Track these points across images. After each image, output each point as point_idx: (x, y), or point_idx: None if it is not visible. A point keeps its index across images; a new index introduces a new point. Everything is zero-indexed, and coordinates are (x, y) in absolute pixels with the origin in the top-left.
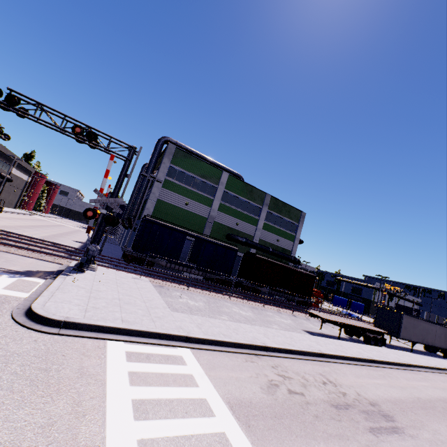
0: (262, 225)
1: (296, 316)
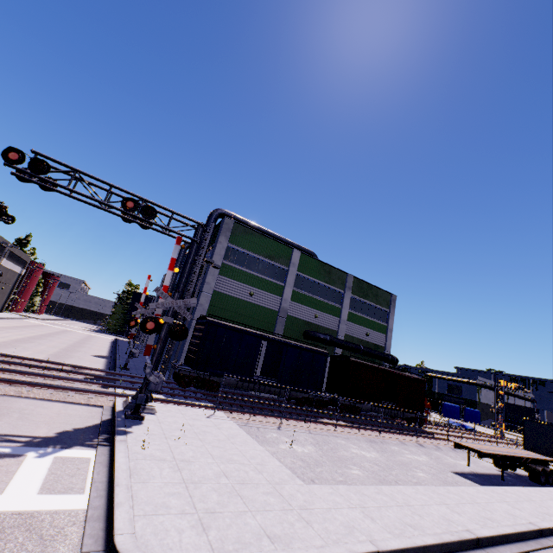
0: (346, 315)
1: (424, 446)
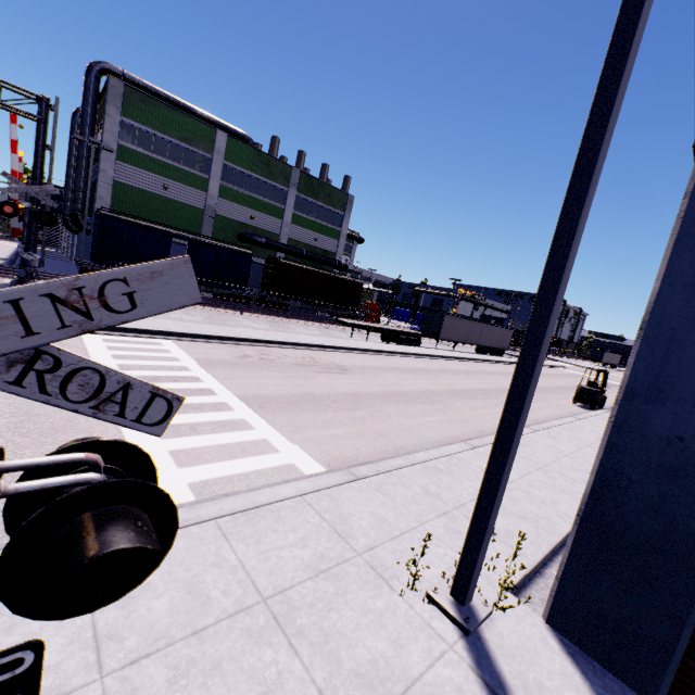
0: (290, 217)
1: (329, 329)
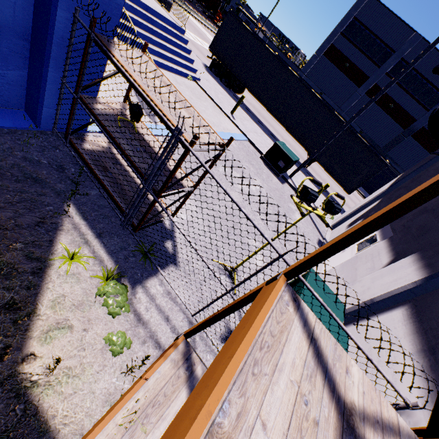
0: None
1: (207, 22)
